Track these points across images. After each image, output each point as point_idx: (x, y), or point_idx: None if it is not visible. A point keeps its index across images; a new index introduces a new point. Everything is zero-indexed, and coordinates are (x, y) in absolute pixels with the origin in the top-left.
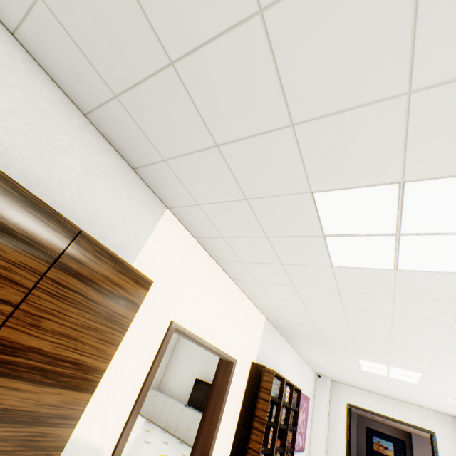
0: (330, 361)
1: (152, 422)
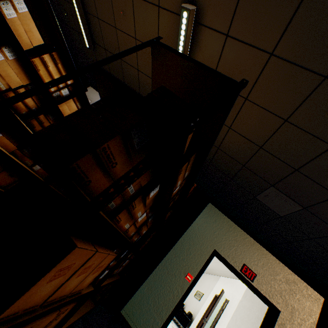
0: None
1: None
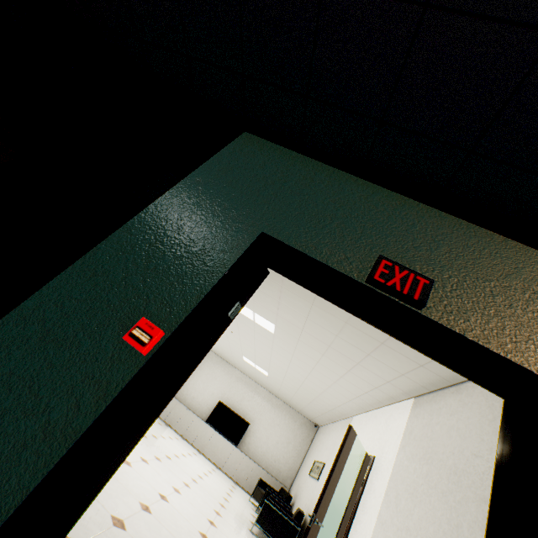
0: None
1: (168, 425)
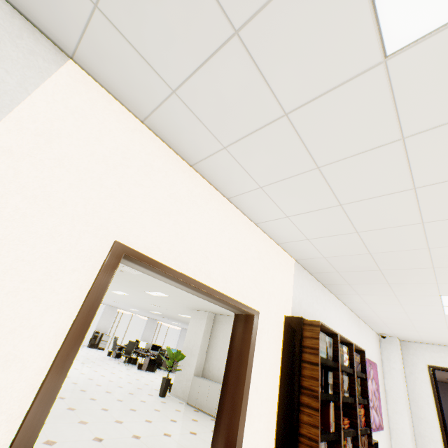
0: (397, 311)
1: (200, 410)
